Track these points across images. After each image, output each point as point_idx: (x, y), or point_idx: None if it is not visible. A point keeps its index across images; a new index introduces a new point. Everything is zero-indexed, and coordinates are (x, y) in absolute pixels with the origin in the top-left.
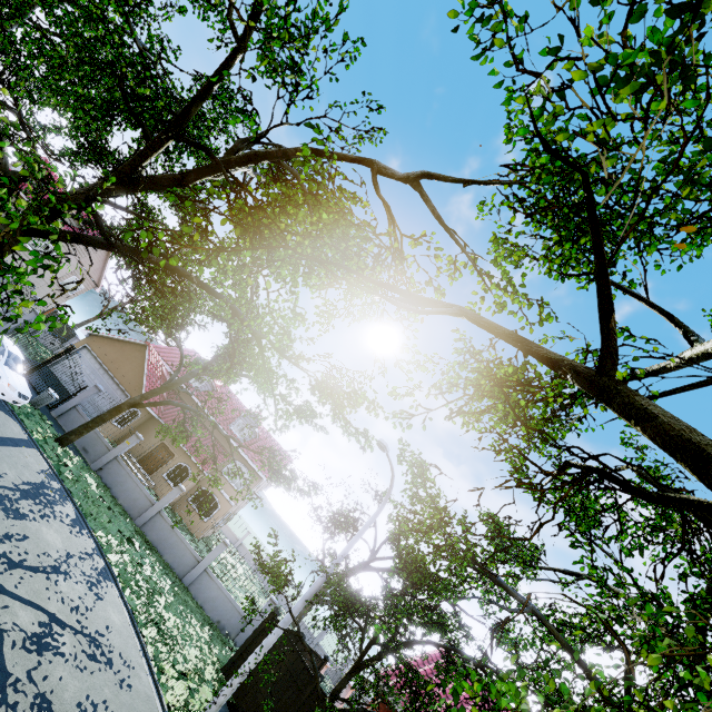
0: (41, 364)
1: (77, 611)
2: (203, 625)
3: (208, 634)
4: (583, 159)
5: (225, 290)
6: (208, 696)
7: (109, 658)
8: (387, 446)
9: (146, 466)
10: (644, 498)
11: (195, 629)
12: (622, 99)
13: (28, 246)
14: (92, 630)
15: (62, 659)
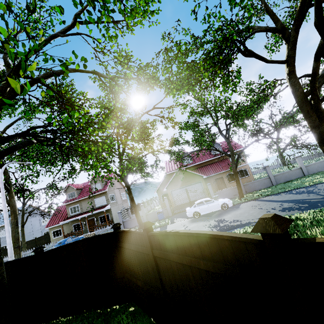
0: (189, 202)
1: None
2: None
3: None
4: None
5: None
6: None
7: None
8: None
9: (222, 188)
10: None
11: None
12: None
13: (111, 202)
14: None
15: None
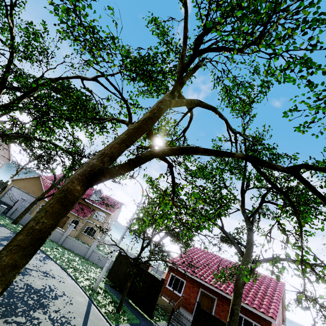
0: None
1: (36, 266)
2: (96, 268)
3: (99, 270)
4: (133, 59)
5: (46, 138)
6: (100, 284)
7: (53, 276)
8: (134, 176)
9: (59, 225)
10: (144, 149)
11: (93, 269)
12: (107, 49)
13: None
14: (44, 270)
15: (33, 277)
